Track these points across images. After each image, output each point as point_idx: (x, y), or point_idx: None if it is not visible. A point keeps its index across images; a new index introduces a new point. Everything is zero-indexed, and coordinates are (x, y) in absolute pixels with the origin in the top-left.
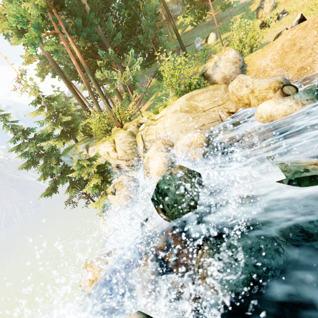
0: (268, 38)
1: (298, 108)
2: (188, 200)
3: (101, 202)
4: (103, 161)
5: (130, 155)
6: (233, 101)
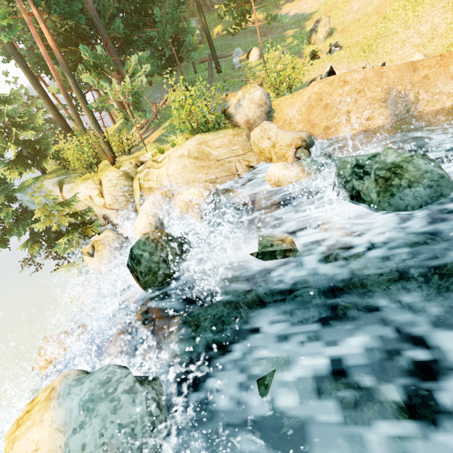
0: (313, 75)
1: (303, 177)
2: (164, 269)
3: (77, 265)
4: (83, 207)
5: (123, 204)
6: (255, 152)
